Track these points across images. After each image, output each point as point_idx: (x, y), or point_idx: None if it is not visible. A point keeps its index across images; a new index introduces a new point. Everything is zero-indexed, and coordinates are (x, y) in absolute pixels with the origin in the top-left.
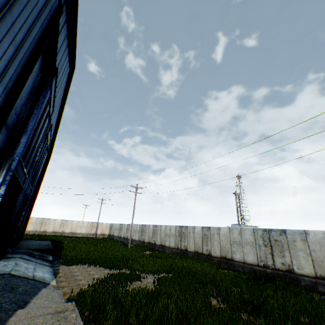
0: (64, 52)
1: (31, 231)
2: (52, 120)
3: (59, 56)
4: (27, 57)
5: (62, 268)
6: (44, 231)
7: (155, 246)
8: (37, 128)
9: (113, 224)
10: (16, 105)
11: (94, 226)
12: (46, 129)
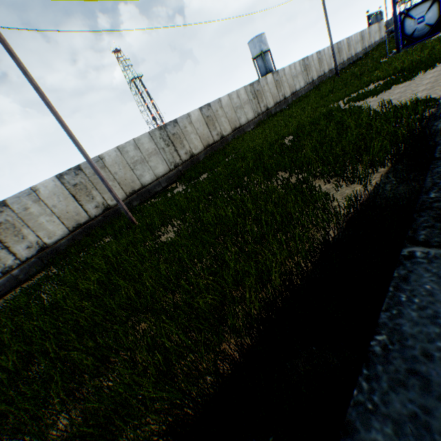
0: None
1: None
2: None
3: None
4: None
5: None
6: None
7: (113, 211)
8: None
9: None
10: None
11: None
12: None
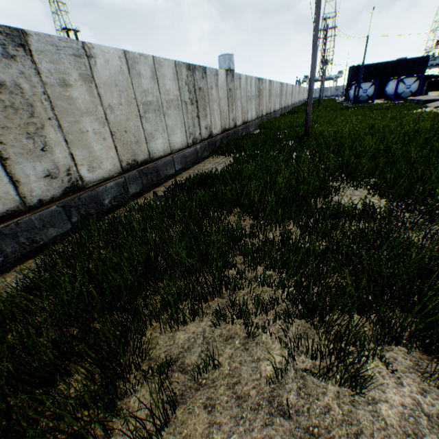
0: None
1: None
2: None
3: None
4: None
5: None
6: None
7: (237, 131)
8: None
9: None
10: None
11: None
12: None
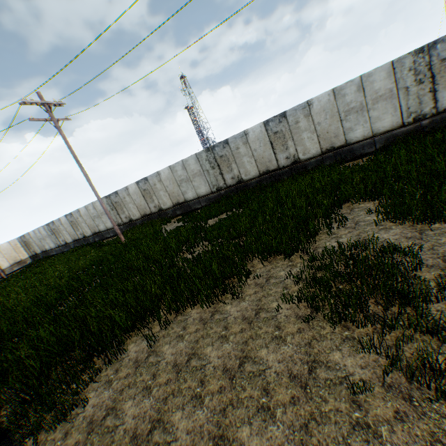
0: None
1: None
2: None
3: None
4: None
5: None
6: None
7: (163, 213)
8: None
9: (28, 235)
10: None
11: None
12: None
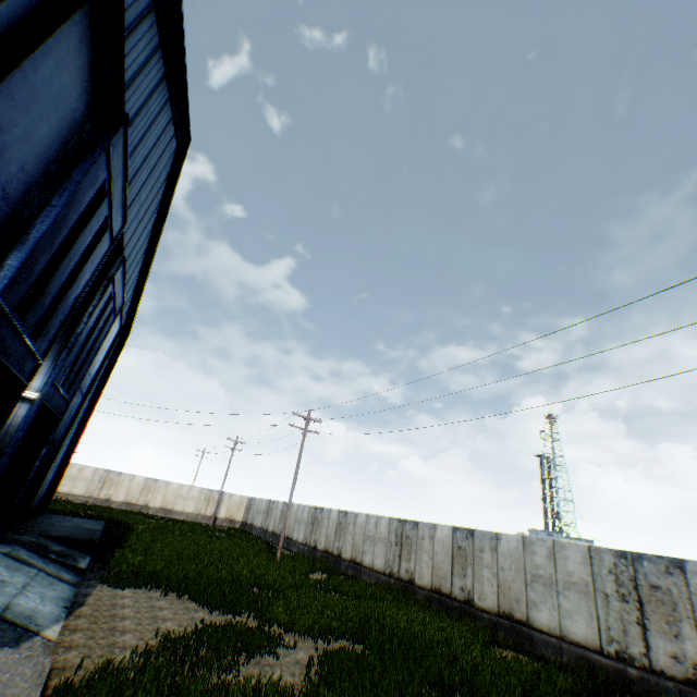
0: (153, 89)
1: (81, 497)
2: (129, 249)
3: (137, 91)
4: (2, 28)
5: (98, 594)
6: (108, 500)
7: (339, 561)
8: (69, 249)
9: (254, 500)
10: (4, 178)
11: (213, 500)
12: (103, 261)
